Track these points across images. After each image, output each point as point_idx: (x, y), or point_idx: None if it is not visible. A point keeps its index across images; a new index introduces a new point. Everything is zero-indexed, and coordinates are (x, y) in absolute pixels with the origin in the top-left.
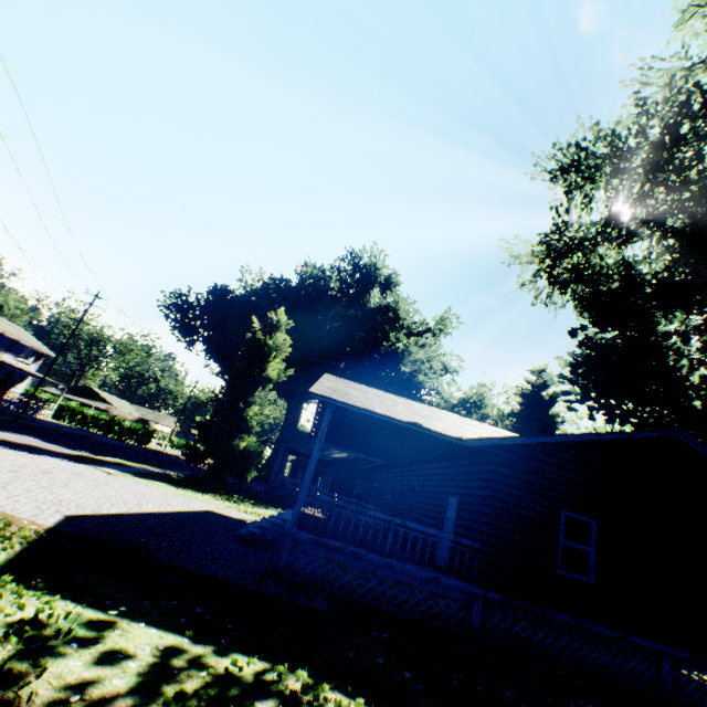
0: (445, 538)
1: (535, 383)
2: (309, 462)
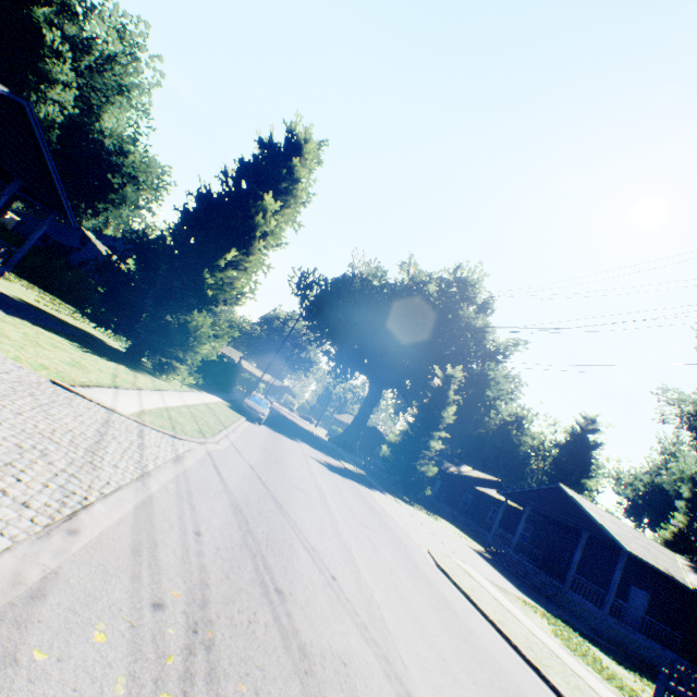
0: (631, 610)
1: (584, 427)
2: (615, 581)
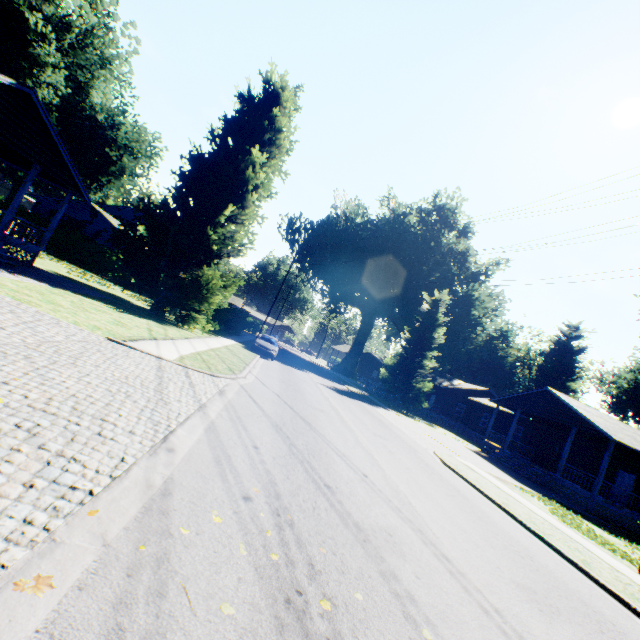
0: (619, 490)
1: (567, 335)
2: (603, 467)
